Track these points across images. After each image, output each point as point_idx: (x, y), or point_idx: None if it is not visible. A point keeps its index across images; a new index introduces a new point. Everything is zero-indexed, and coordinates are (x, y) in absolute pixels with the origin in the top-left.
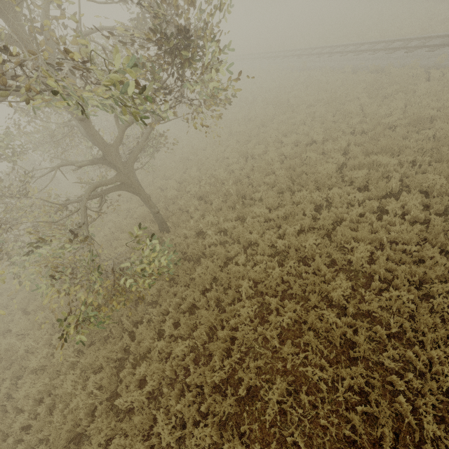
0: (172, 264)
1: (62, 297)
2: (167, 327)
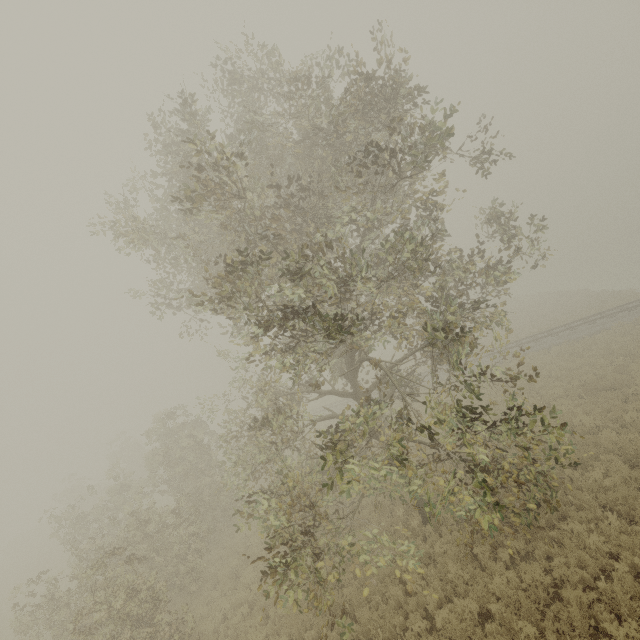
0: None
1: (421, 638)
2: (578, 523)
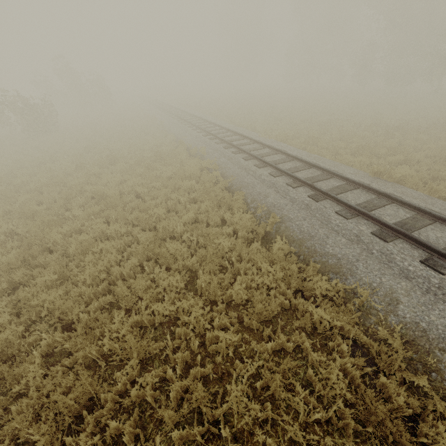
0: None
1: None
2: None
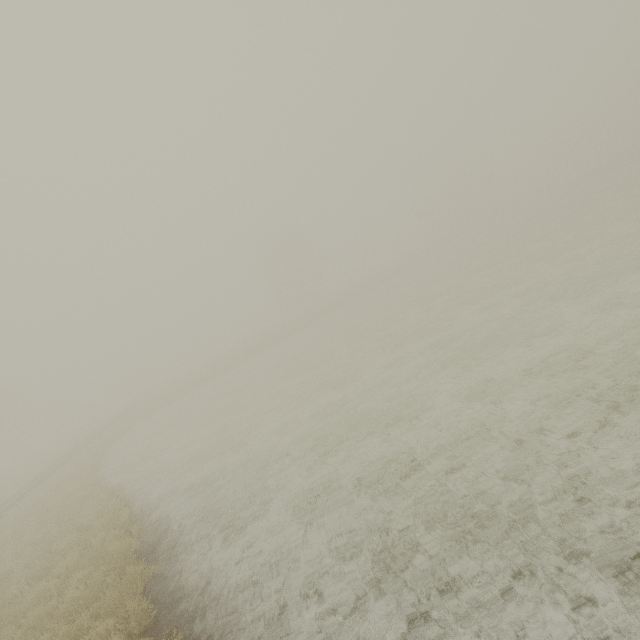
0: None
1: None
2: None
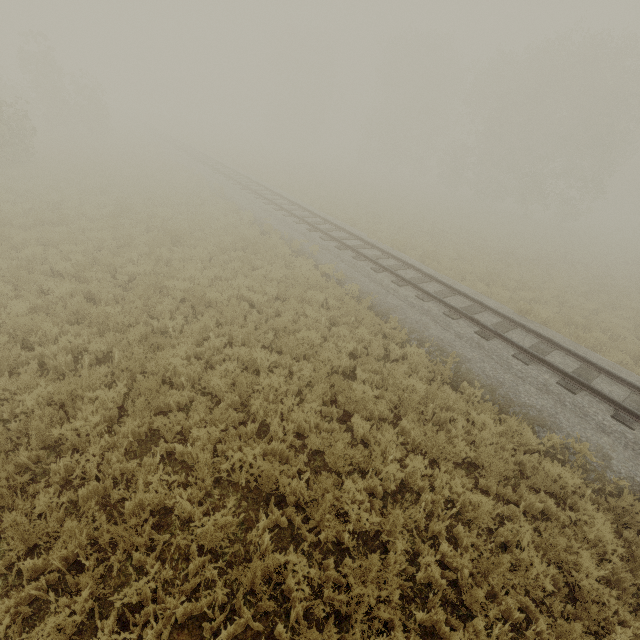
0: None
1: None
2: None
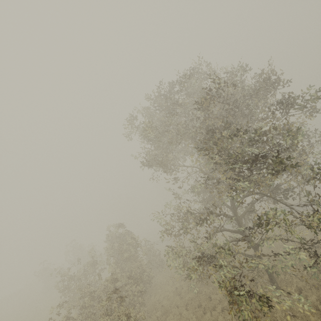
0: (320, 294)
1: None
2: None
